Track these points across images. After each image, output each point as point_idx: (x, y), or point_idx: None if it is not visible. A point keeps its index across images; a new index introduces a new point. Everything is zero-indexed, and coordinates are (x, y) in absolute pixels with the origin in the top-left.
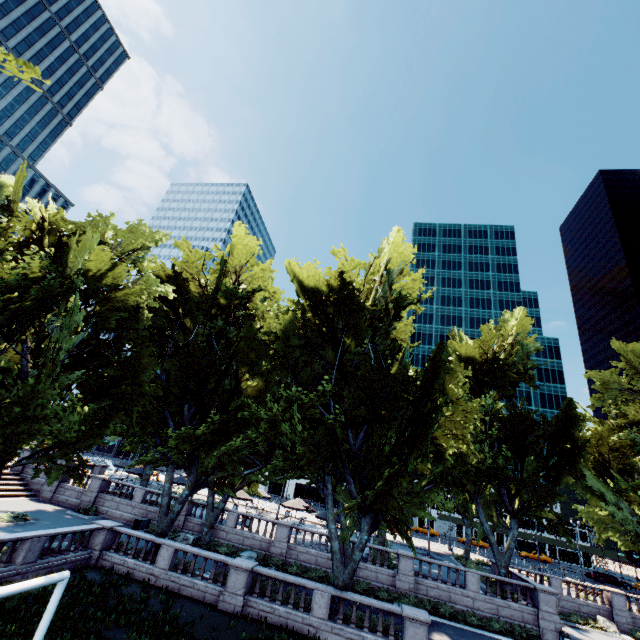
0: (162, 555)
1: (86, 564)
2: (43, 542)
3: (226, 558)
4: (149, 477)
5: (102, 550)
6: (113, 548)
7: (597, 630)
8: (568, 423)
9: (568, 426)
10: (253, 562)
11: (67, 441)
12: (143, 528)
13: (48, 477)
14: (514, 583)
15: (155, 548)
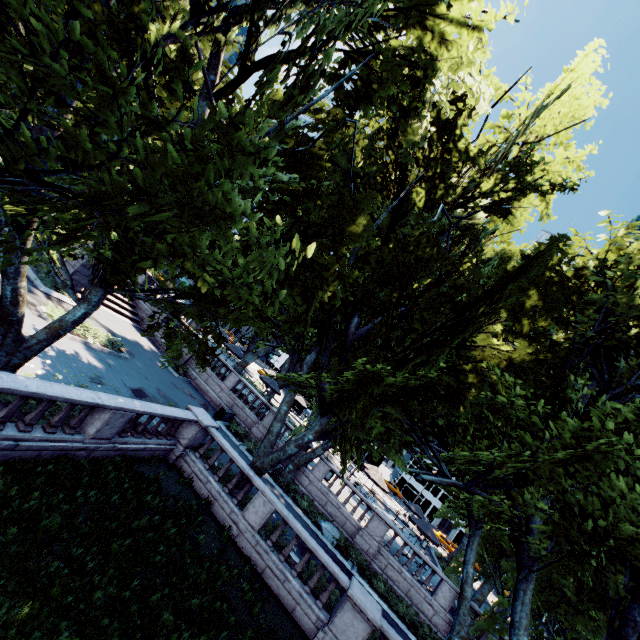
0: (255, 506)
1: (164, 455)
2: (127, 418)
3: (339, 571)
4: (246, 365)
5: (186, 447)
6: (199, 452)
7: None
8: None
9: None
10: (375, 603)
11: (210, 295)
12: (225, 420)
13: (167, 345)
14: None
15: (248, 487)
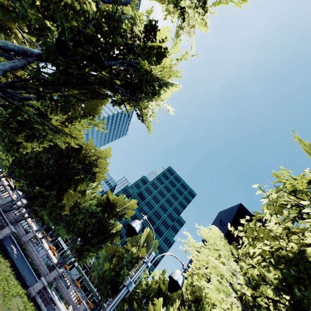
0: None
1: None
2: None
3: None
4: None
5: None
6: None
7: (65, 307)
8: (113, 235)
9: (112, 236)
10: None
11: None
12: None
13: None
14: (52, 262)
15: None
